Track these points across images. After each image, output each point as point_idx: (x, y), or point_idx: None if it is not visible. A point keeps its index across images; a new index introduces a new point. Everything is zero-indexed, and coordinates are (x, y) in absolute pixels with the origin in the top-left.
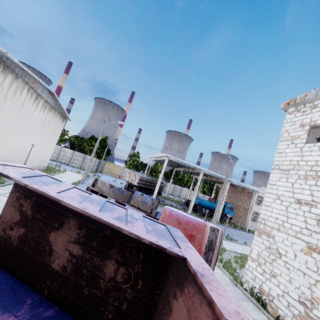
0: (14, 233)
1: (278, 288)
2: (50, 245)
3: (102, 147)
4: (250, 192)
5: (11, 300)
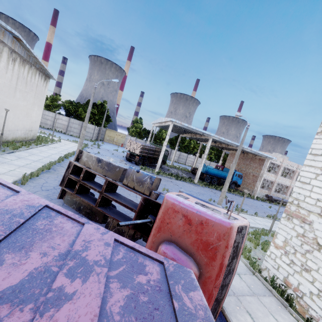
0: None
1: (311, 285)
2: None
3: (101, 113)
4: (262, 159)
5: None
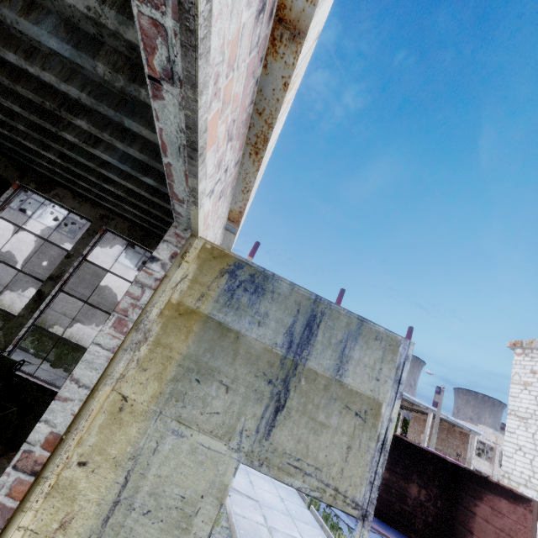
0: None
1: None
2: None
3: None
4: (464, 433)
5: None
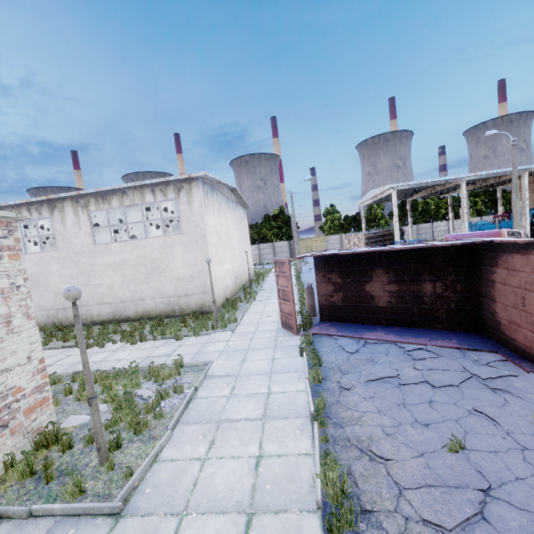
0: (335, 298)
1: None
2: (369, 294)
3: (285, 223)
4: None
5: (367, 329)
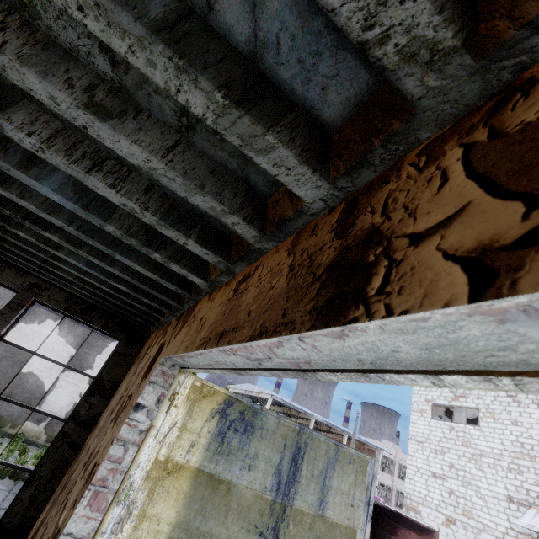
0: None
1: None
2: None
3: None
4: (372, 450)
5: None
